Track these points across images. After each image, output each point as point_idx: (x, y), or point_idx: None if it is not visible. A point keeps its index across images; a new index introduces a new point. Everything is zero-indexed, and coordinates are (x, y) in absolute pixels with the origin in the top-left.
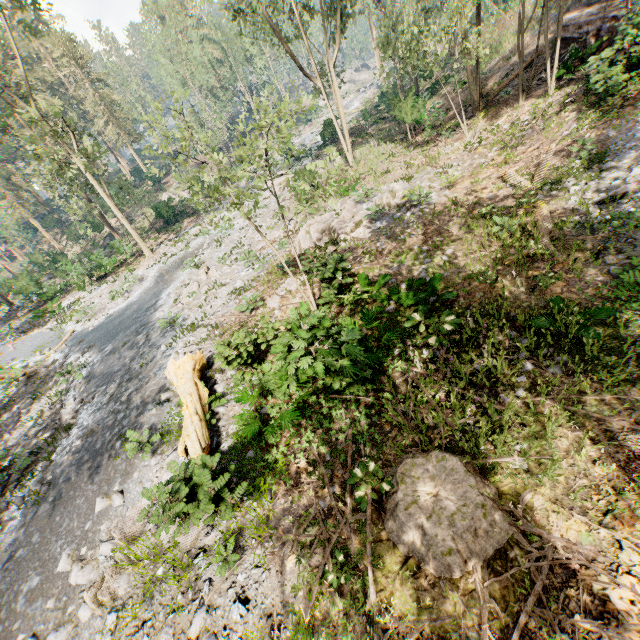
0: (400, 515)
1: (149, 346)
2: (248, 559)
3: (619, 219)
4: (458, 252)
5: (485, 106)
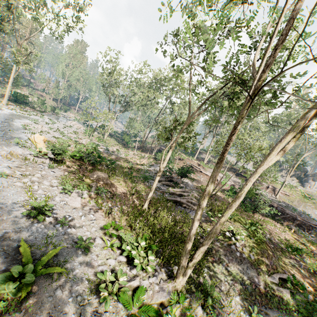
0: (94, 173)
1: (12, 128)
2: (55, 169)
3: (147, 172)
4: (121, 164)
5: (142, 150)
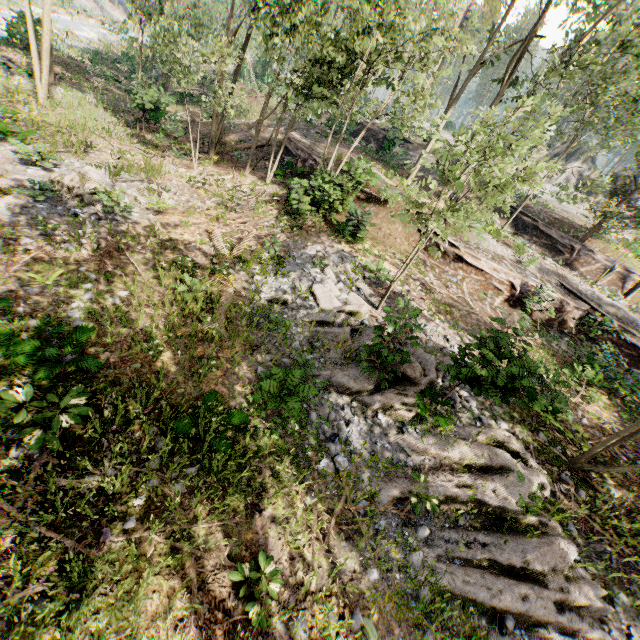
0: None
1: None
2: None
3: (276, 323)
4: (134, 298)
5: (221, 153)
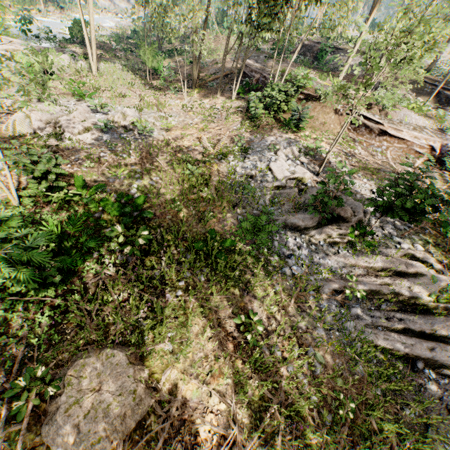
0: (59, 419)
1: None
2: None
3: (247, 189)
4: (162, 181)
5: (200, 86)
